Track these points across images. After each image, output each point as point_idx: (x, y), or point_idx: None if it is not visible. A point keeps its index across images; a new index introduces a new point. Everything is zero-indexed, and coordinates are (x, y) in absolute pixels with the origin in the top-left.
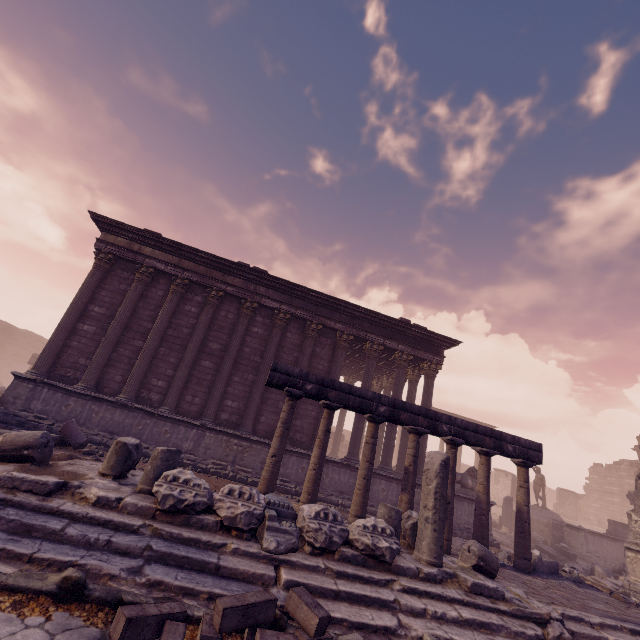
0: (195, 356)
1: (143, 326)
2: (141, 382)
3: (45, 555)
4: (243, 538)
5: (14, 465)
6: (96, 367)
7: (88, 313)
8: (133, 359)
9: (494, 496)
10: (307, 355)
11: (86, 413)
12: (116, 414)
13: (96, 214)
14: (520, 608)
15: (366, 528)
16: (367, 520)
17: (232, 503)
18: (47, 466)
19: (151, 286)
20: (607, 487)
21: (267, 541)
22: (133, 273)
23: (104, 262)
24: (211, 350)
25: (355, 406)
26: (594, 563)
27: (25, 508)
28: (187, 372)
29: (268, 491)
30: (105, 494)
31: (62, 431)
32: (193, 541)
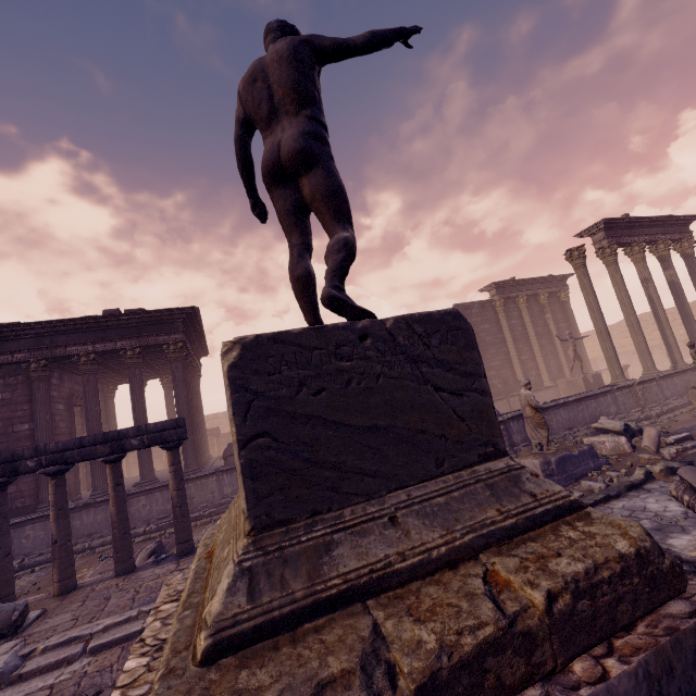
0: None
1: None
2: None
3: None
4: None
5: None
6: None
7: None
8: None
9: None
10: None
11: None
12: None
13: None
14: None
15: None
16: None
17: None
18: None
19: None
20: None
21: None
22: None
23: None
24: None
25: None
26: None
27: None
28: None
29: None
30: None
31: None
32: None
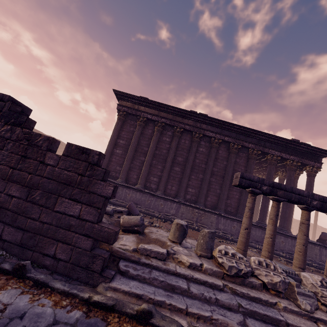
0: (171, 165)
1: (143, 149)
2: (146, 178)
3: (193, 310)
4: (280, 297)
5: (133, 236)
6: (125, 171)
7: (117, 144)
8: (140, 167)
9: None
10: (232, 163)
11: (124, 194)
12: (137, 195)
13: (116, 90)
14: None
15: None
16: None
17: (266, 272)
18: (144, 235)
19: (145, 128)
20: None
21: (302, 303)
22: (135, 121)
23: (122, 116)
24: (178, 161)
25: (296, 200)
26: None
27: (160, 270)
28: (168, 173)
29: (245, 249)
30: (193, 261)
31: (128, 208)
32: (257, 299)
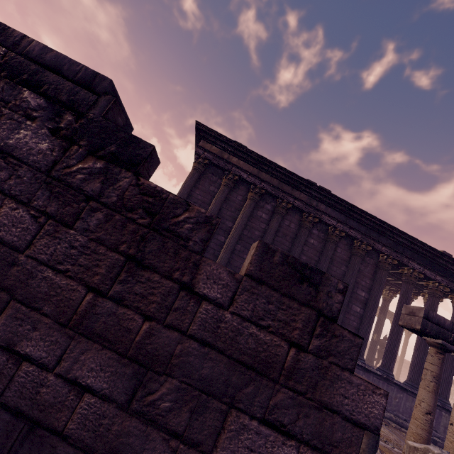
0: None
1: (225, 224)
2: None
3: None
4: None
5: None
6: None
7: None
8: (216, 251)
9: None
10: (356, 271)
11: None
12: None
13: (201, 124)
14: None
15: None
16: None
17: None
18: None
19: (232, 191)
20: None
21: None
22: (220, 177)
23: (201, 166)
24: None
25: None
26: None
27: None
28: None
29: None
30: None
31: None
32: None
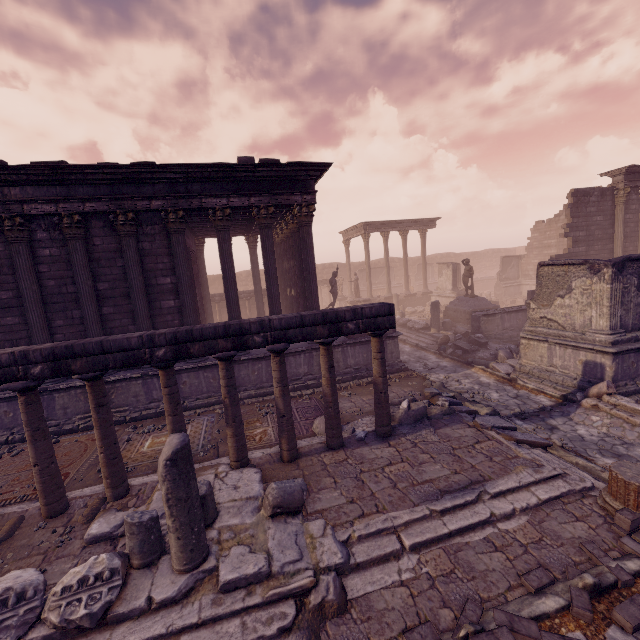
0: None
1: None
2: None
3: None
4: None
5: None
6: None
7: None
8: None
9: (439, 288)
10: (132, 260)
11: None
12: None
13: None
14: (276, 592)
15: (67, 591)
16: (78, 571)
17: None
18: None
19: None
20: (546, 242)
21: None
22: None
23: None
24: (3, 302)
25: (119, 365)
26: (498, 349)
27: None
28: None
29: (49, 501)
30: None
31: None
32: None
